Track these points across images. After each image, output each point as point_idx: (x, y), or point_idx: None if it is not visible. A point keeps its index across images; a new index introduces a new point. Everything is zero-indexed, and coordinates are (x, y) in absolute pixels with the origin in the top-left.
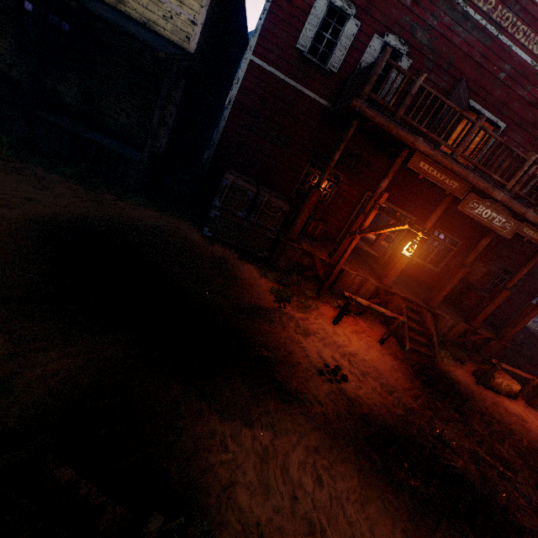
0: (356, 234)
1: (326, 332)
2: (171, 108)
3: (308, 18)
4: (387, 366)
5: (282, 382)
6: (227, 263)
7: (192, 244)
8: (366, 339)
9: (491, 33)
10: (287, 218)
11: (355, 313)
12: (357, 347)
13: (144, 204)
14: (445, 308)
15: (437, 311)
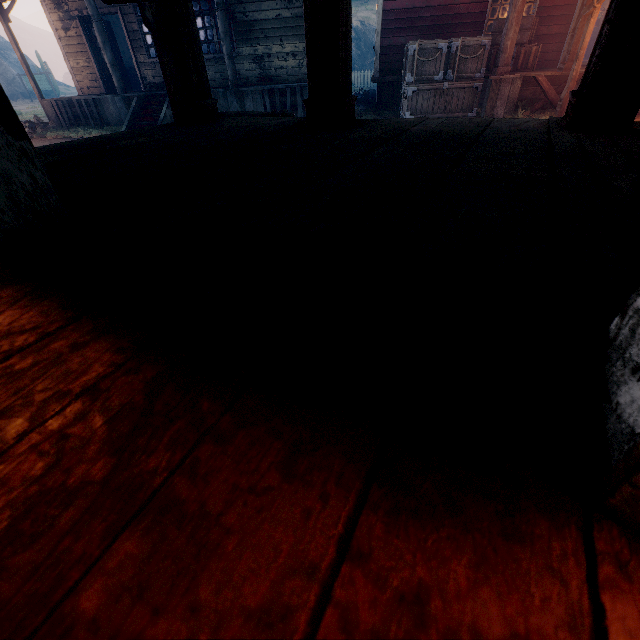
0: (593, 5)
1: None
2: None
3: None
4: None
5: None
6: None
7: None
8: None
9: None
10: (488, 63)
11: None
12: None
13: None
14: None
15: None
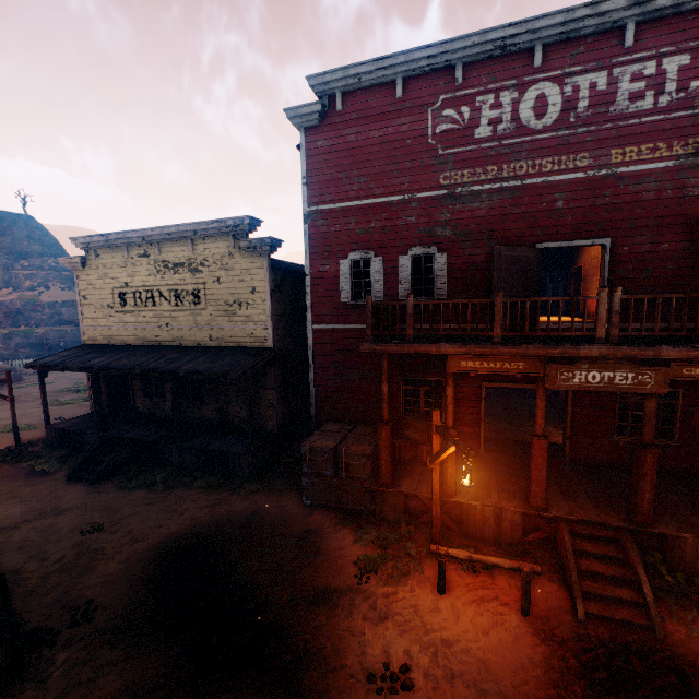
0: (427, 464)
1: (417, 610)
2: (271, 391)
3: (340, 279)
4: (512, 658)
5: (304, 696)
6: (316, 535)
7: (286, 522)
8: (494, 610)
9: (512, 186)
10: (395, 452)
11: (482, 568)
12: (465, 628)
13: (256, 489)
14: (698, 513)
15: (655, 529)
